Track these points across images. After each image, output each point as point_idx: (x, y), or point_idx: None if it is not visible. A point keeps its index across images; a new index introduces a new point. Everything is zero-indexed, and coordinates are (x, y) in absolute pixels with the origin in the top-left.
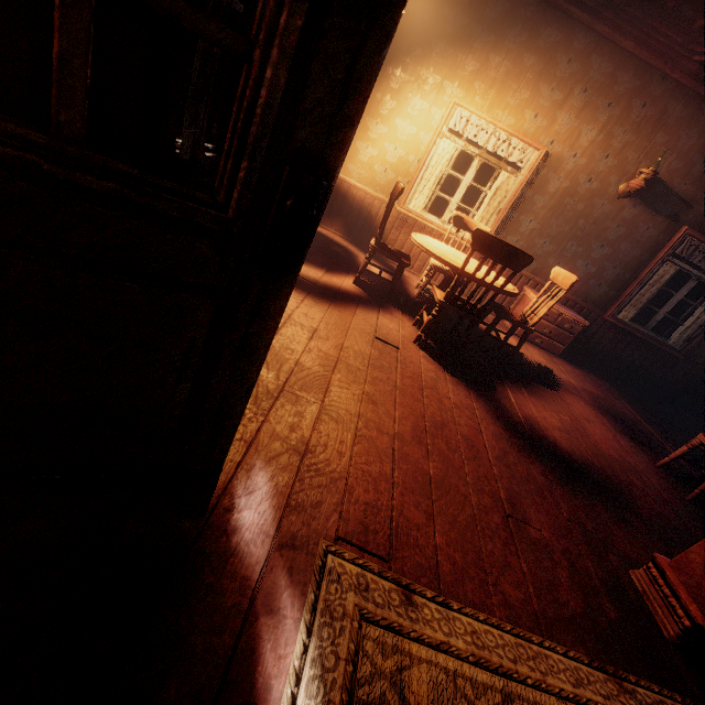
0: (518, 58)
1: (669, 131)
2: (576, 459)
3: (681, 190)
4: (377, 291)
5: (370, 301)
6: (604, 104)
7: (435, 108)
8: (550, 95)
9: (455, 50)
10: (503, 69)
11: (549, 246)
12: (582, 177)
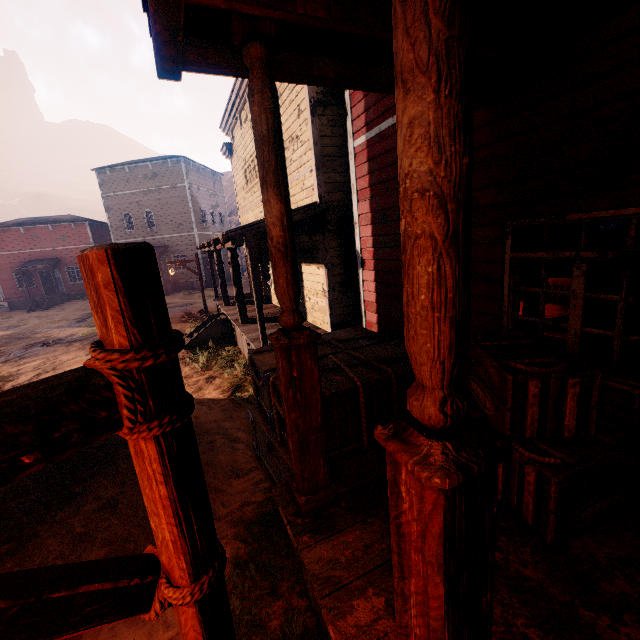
0: None
1: None
2: None
3: None
4: None
5: None
6: None
7: None
8: None
9: None
10: None
11: None
12: None
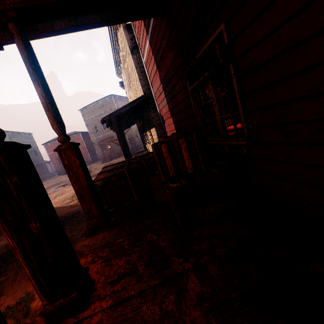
0: None
1: None
2: None
3: None
4: None
5: None
6: None
7: None
8: None
9: None
10: None
11: None
12: None
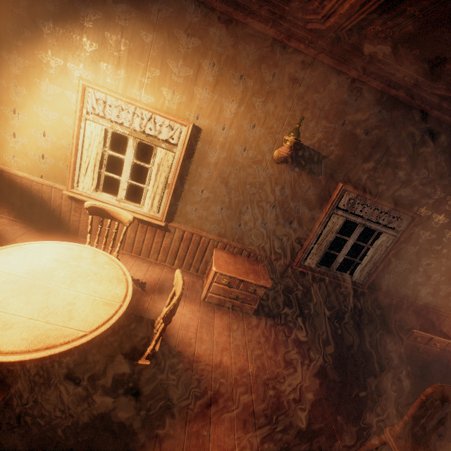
0: (135, 36)
1: (304, 98)
2: None
3: (329, 151)
4: None
5: None
6: (235, 76)
7: (69, 91)
8: (180, 71)
9: (66, 30)
10: (125, 48)
11: (226, 211)
12: (237, 147)
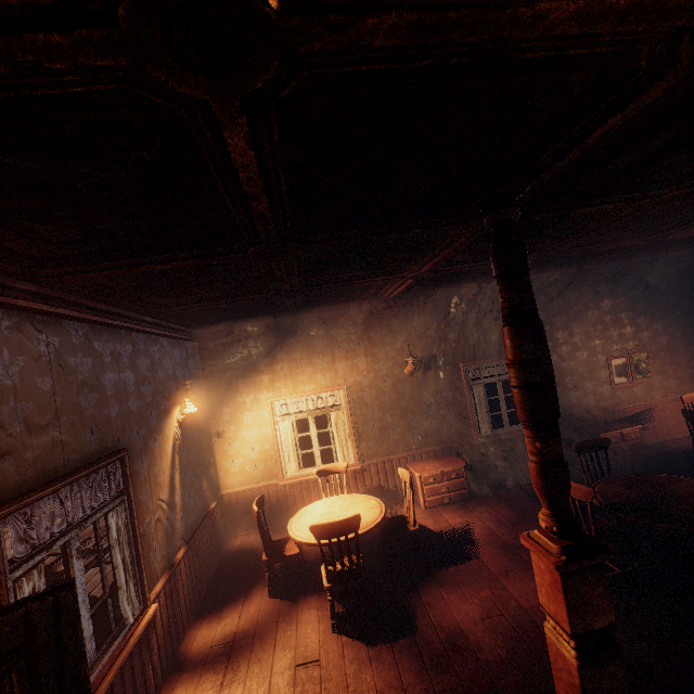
0: (290, 358)
1: (401, 333)
2: (500, 652)
3: (438, 350)
4: (293, 584)
5: (287, 608)
6: (355, 345)
7: (262, 411)
8: (323, 361)
9: (251, 378)
10: (286, 368)
11: (398, 429)
12: (379, 383)
